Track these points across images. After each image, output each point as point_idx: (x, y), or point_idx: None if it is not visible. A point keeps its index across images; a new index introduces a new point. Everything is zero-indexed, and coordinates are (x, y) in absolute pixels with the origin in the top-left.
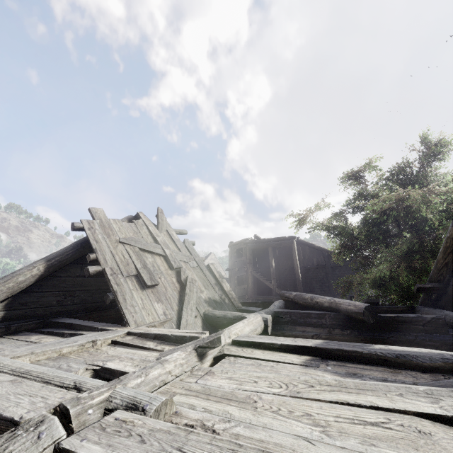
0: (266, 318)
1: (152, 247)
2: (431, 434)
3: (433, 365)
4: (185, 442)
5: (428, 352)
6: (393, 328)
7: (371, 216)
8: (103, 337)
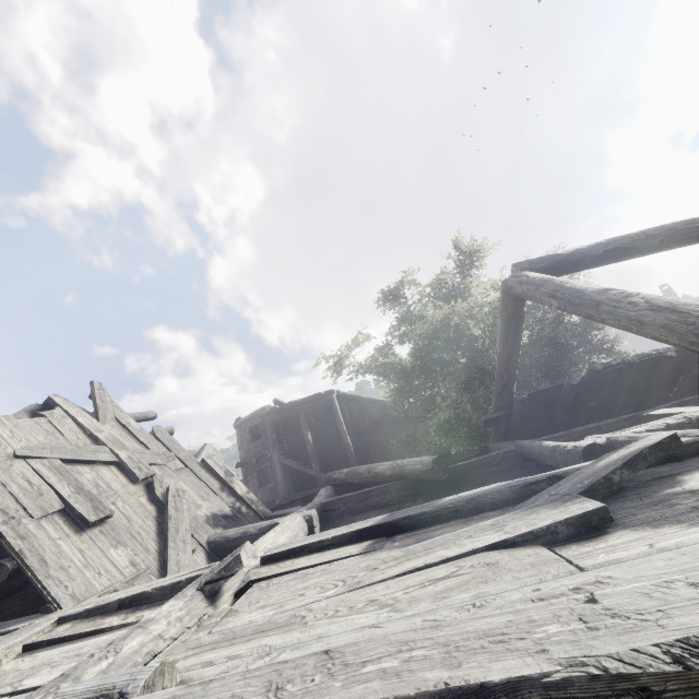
0: (309, 515)
1: (90, 452)
2: (498, 562)
3: (502, 498)
4: (204, 695)
5: (497, 486)
6: (469, 478)
7: (420, 344)
8: (3, 646)
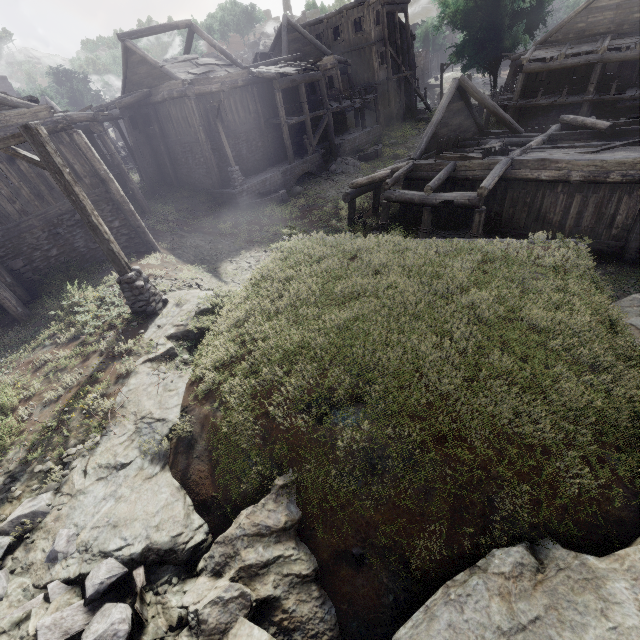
0: None
1: None
2: None
3: None
4: None
5: None
6: None
7: None
8: None
